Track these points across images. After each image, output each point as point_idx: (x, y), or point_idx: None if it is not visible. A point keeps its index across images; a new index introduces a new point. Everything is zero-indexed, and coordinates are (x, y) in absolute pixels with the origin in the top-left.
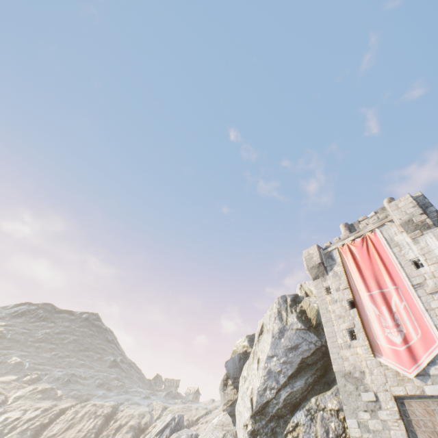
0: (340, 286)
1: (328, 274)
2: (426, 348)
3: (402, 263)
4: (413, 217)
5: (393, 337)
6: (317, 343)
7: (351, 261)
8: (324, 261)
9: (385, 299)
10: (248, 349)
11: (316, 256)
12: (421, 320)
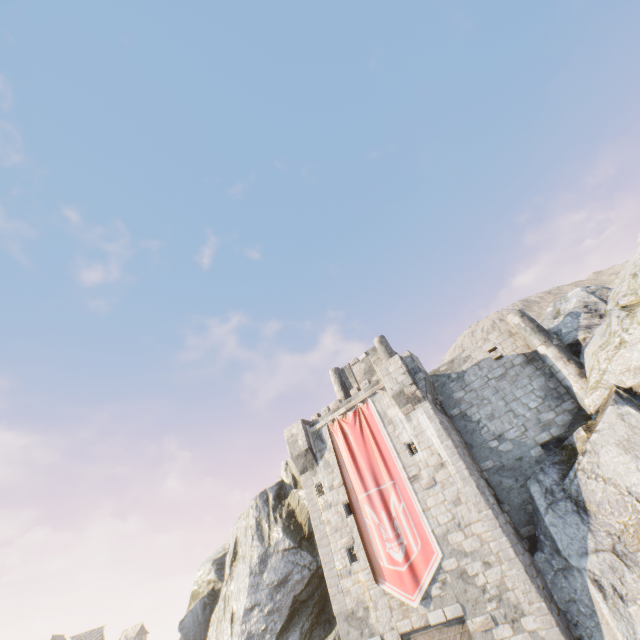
0: (334, 483)
1: (318, 464)
2: (427, 563)
3: (397, 447)
4: (404, 387)
5: (395, 553)
6: (312, 565)
7: (344, 446)
8: (312, 445)
9: (384, 500)
10: (216, 584)
11: (302, 439)
12: (420, 525)
